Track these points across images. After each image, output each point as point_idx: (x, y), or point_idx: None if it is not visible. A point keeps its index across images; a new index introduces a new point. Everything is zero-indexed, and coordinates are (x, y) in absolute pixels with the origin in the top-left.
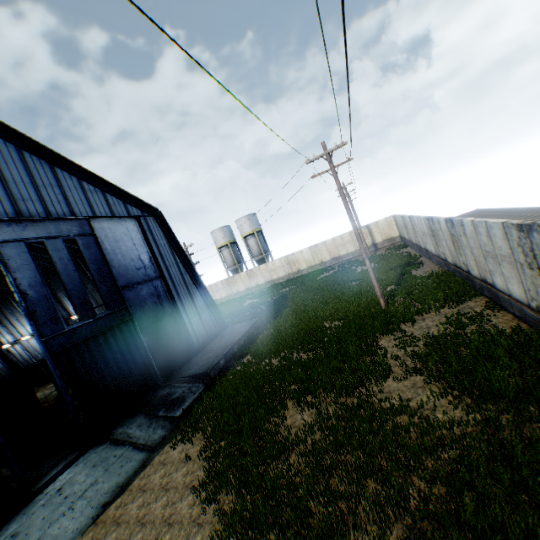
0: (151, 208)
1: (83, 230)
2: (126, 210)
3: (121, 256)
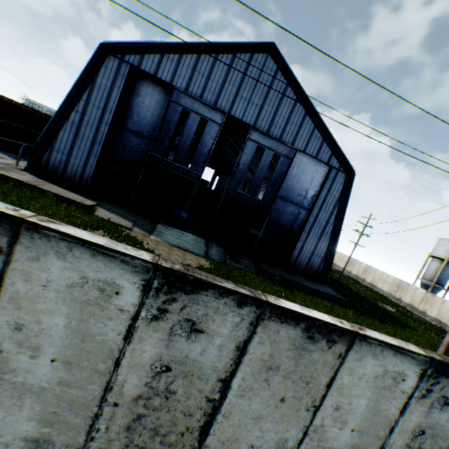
0: (350, 168)
1: (289, 154)
2: (328, 158)
3: (296, 181)
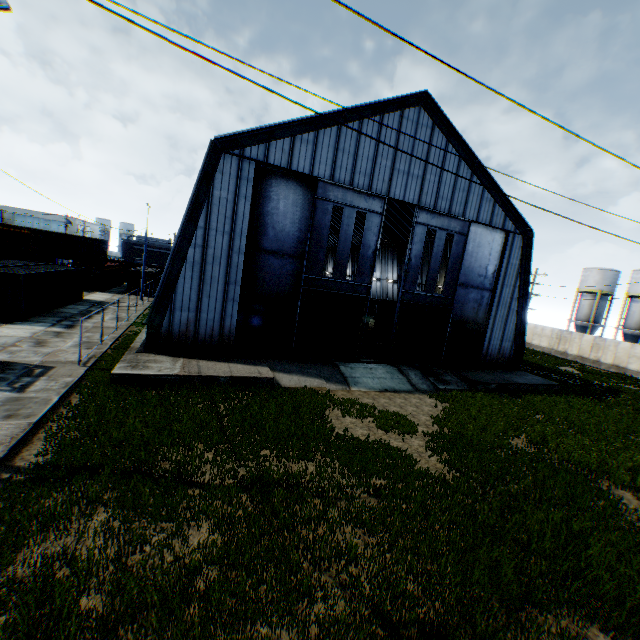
0: (525, 227)
1: (462, 230)
2: (502, 222)
3: (474, 260)
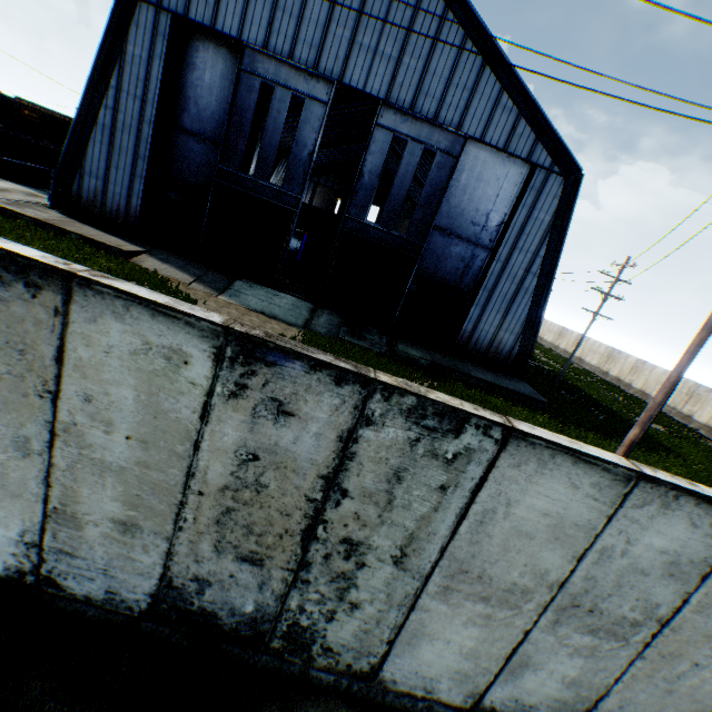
0: (573, 165)
1: (451, 149)
2: (529, 150)
3: (468, 199)
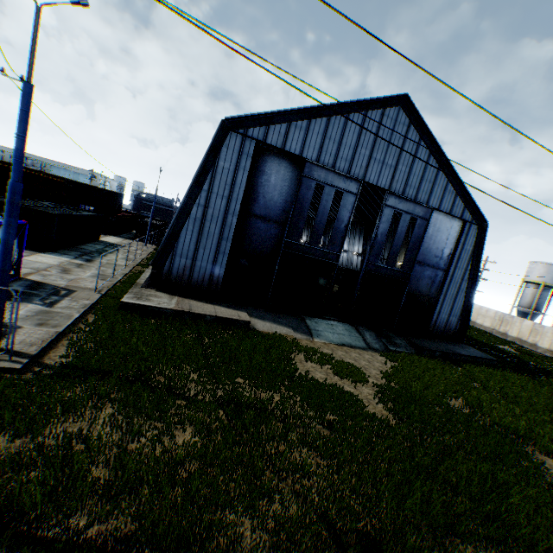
0: (481, 219)
1: (424, 215)
2: (461, 212)
3: (432, 242)
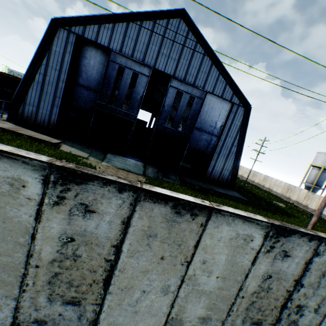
0: (247, 103)
1: (201, 96)
2: (230, 97)
3: (208, 116)
